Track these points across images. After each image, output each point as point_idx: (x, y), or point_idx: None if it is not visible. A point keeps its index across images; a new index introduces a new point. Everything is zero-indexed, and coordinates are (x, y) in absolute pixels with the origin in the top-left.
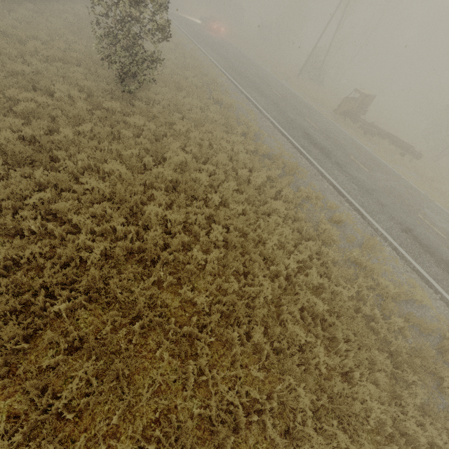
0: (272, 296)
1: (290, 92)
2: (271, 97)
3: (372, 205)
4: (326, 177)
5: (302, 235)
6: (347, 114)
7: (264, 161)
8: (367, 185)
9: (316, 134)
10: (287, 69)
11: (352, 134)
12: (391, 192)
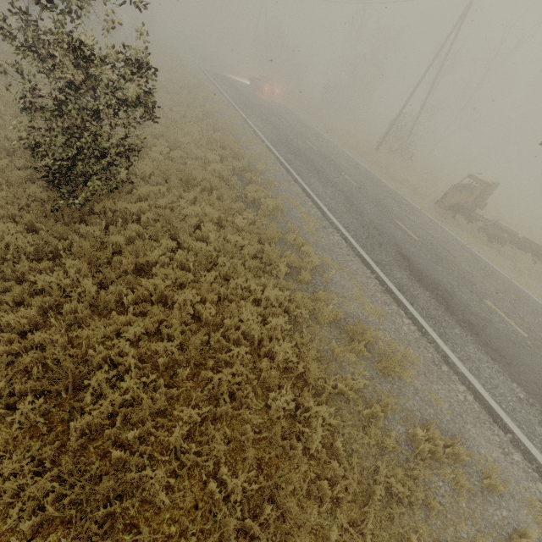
0: None
1: (367, 174)
2: (340, 186)
3: None
4: (457, 367)
5: None
6: (457, 209)
7: (330, 343)
8: (540, 381)
9: (419, 254)
10: (362, 140)
11: (470, 242)
12: None
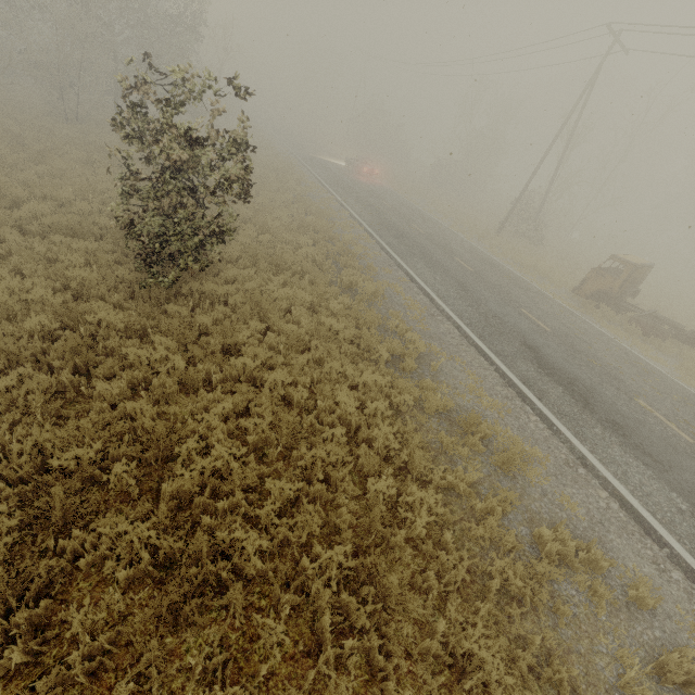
0: None
1: (486, 259)
2: (452, 271)
3: None
4: (597, 470)
5: None
6: (601, 297)
7: (439, 433)
8: None
9: (550, 345)
10: (480, 222)
11: (619, 336)
12: None
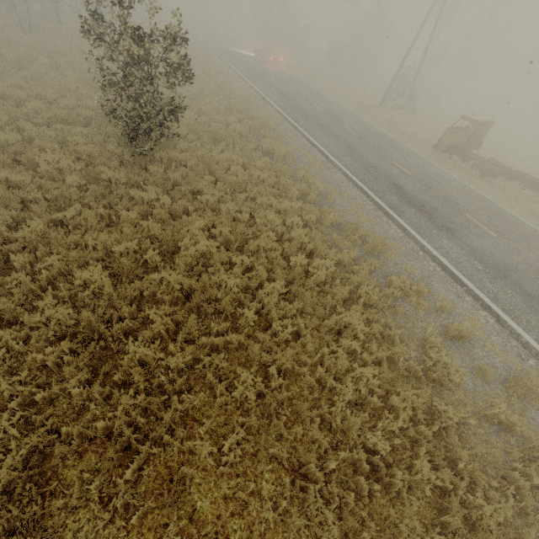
0: (343, 530)
1: (369, 127)
2: (343, 137)
3: (513, 298)
4: (430, 252)
5: (396, 367)
6: (453, 150)
7: (332, 235)
8: (499, 261)
9: (410, 184)
10: (366, 99)
11: (463, 177)
12: (538, 269)
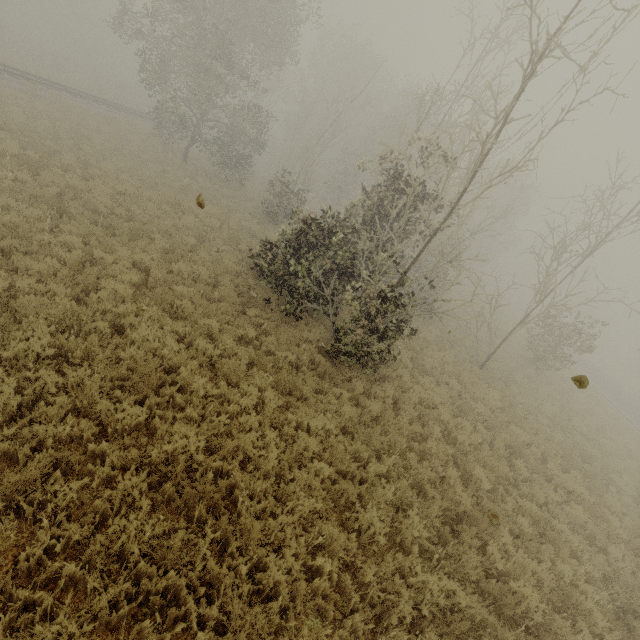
0: None
1: None
2: None
3: None
4: None
5: None
6: None
7: None
8: None
9: None
10: None
11: None
12: None
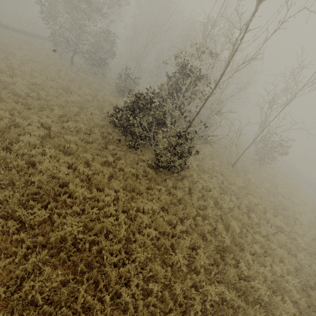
0: None
1: None
2: None
3: None
4: None
5: None
6: None
7: None
8: None
9: None
10: None
11: None
12: None
